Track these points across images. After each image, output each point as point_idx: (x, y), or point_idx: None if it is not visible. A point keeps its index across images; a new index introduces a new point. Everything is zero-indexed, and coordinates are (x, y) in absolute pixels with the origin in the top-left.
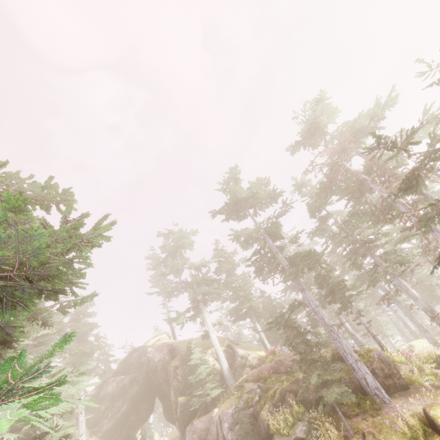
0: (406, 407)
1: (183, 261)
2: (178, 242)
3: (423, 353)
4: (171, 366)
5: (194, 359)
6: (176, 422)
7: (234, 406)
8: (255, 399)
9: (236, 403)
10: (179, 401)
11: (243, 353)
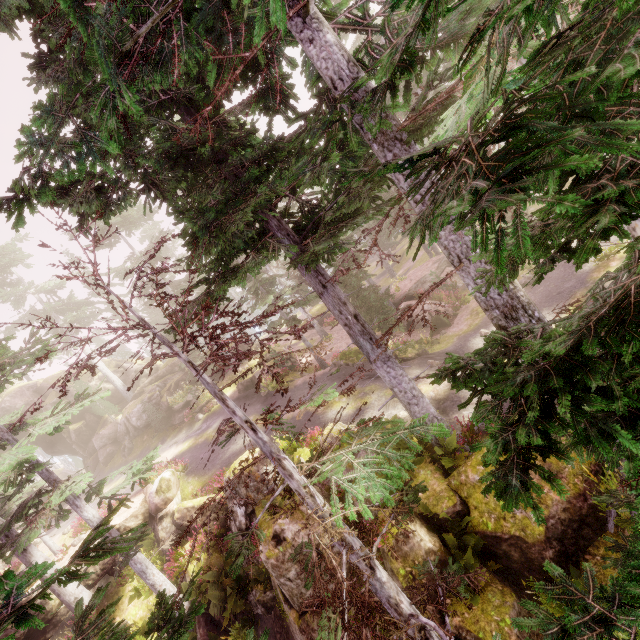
0: (247, 365)
1: (25, 287)
2: (2, 259)
3: (282, 328)
4: (47, 404)
5: (81, 389)
6: (73, 446)
7: (138, 405)
8: (156, 394)
9: (140, 402)
10: (72, 428)
11: (136, 368)
